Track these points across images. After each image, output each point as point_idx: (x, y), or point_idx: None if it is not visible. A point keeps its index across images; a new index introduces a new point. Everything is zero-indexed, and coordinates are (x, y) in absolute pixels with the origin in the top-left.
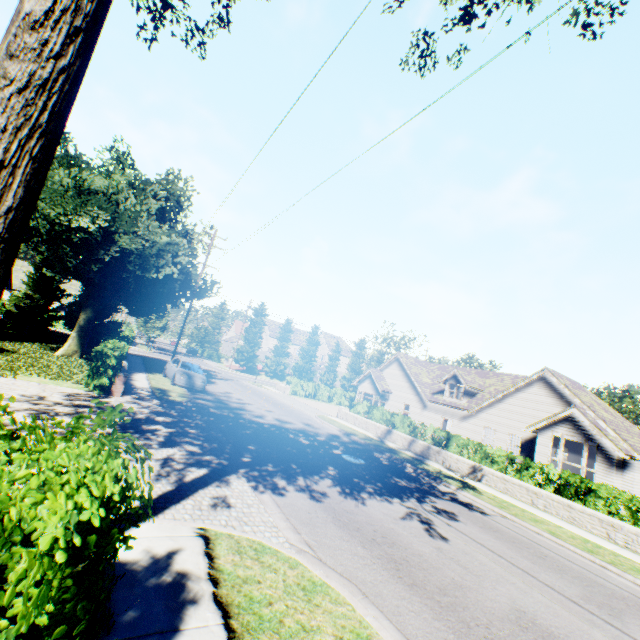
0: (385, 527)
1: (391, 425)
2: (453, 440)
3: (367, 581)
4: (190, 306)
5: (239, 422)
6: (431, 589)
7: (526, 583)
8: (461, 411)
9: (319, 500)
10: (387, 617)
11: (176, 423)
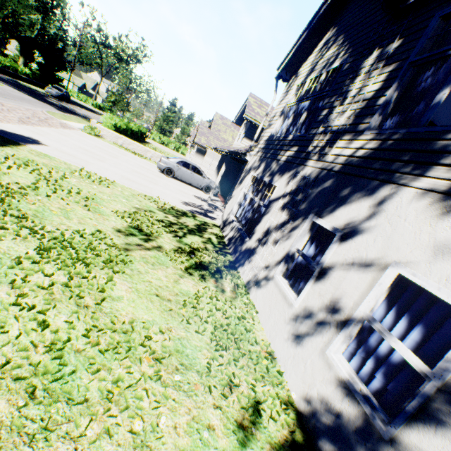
0: None
1: None
2: None
3: None
4: (73, 66)
5: (34, 92)
6: None
7: None
8: None
9: None
10: None
11: None
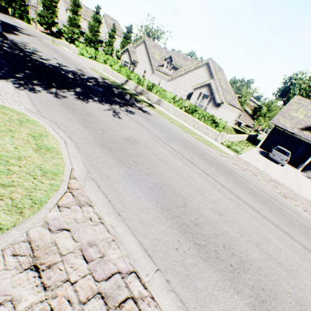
0: (91, 111)
1: (129, 78)
2: (154, 88)
3: (64, 124)
4: None
5: (25, 59)
6: (97, 129)
7: (144, 132)
8: (169, 77)
9: (59, 98)
10: (65, 133)
11: None
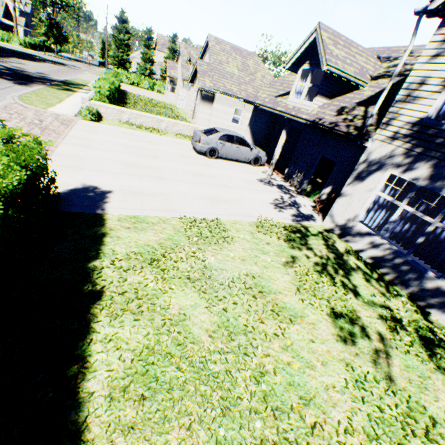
0: None
1: None
2: None
3: None
4: None
5: None
6: None
7: None
8: None
9: None
10: None
11: None
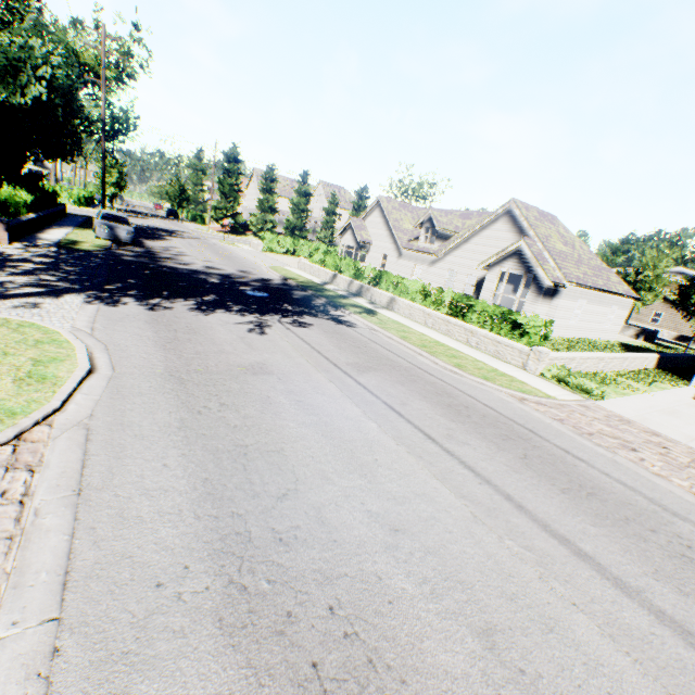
0: (204, 326)
1: (340, 271)
2: (383, 278)
3: (123, 345)
4: (103, 146)
5: (147, 266)
6: (187, 352)
7: (303, 355)
8: (431, 256)
9: (155, 311)
10: (111, 358)
11: (55, 263)
